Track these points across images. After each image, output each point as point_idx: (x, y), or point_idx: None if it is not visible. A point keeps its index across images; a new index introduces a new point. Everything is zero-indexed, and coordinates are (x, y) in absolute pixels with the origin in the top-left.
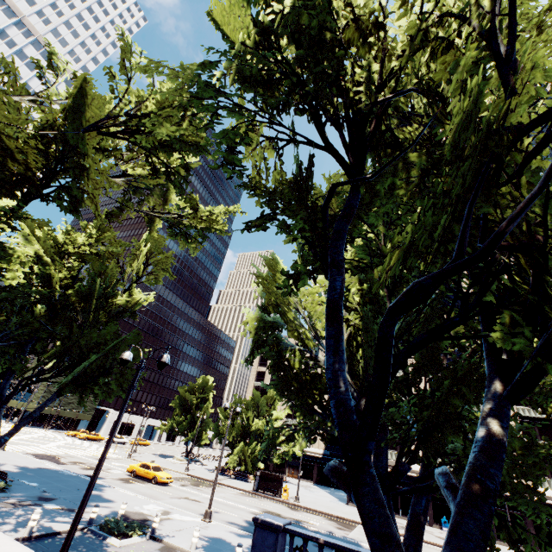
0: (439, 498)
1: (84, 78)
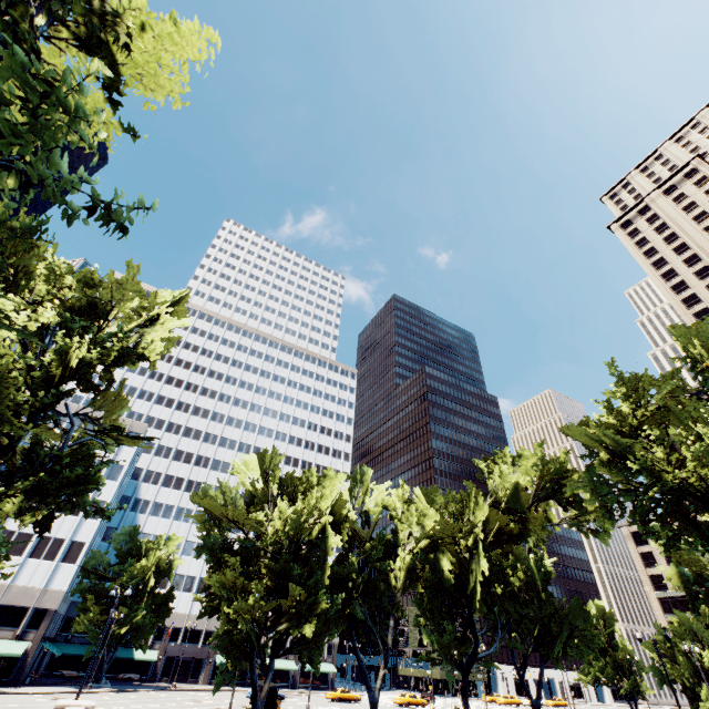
0: None
1: (513, 482)
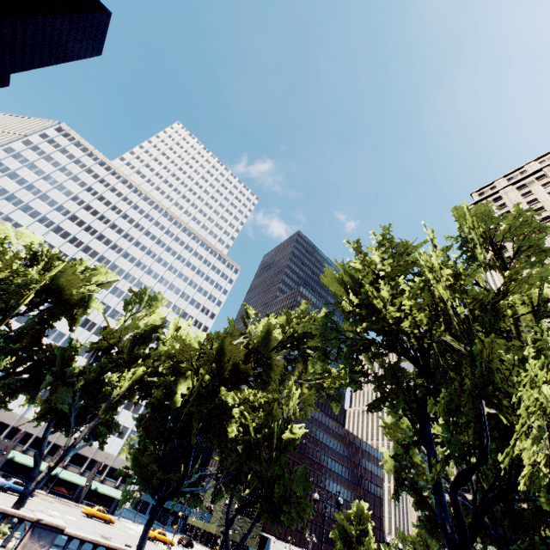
0: None
1: (266, 324)
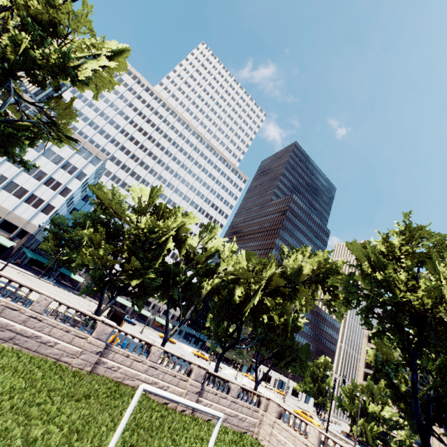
0: None
1: (299, 264)
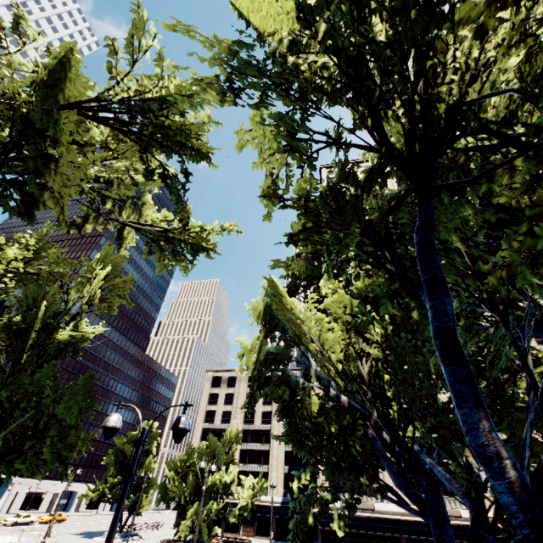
0: (414, 539)
1: (66, 45)
